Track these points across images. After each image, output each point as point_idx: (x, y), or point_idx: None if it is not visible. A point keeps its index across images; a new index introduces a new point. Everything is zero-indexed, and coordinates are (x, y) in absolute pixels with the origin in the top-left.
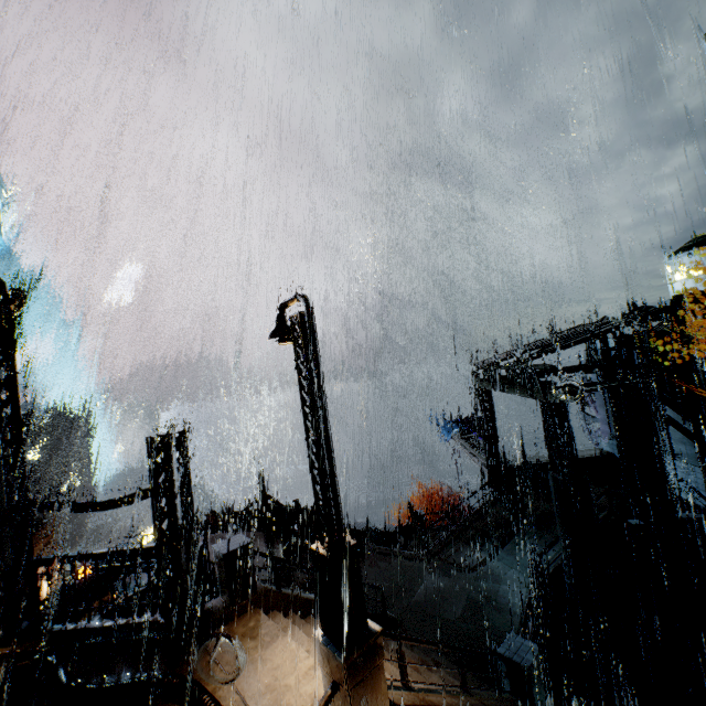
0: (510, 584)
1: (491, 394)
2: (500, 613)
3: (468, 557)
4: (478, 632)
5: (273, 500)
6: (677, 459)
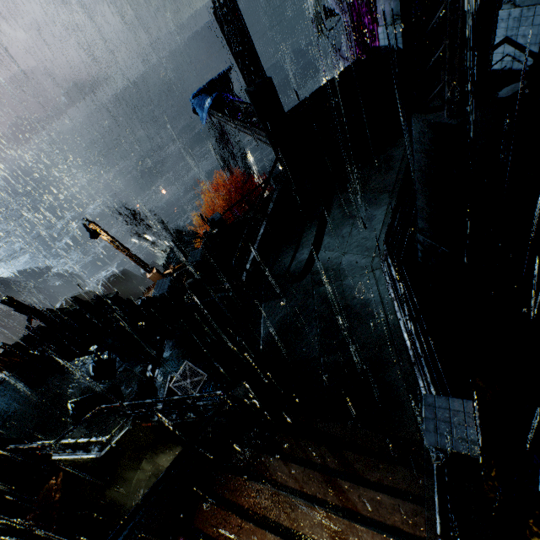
0: (351, 275)
1: (236, 6)
2: (361, 323)
3: (292, 261)
4: (350, 362)
5: (46, 311)
6: (506, 7)
